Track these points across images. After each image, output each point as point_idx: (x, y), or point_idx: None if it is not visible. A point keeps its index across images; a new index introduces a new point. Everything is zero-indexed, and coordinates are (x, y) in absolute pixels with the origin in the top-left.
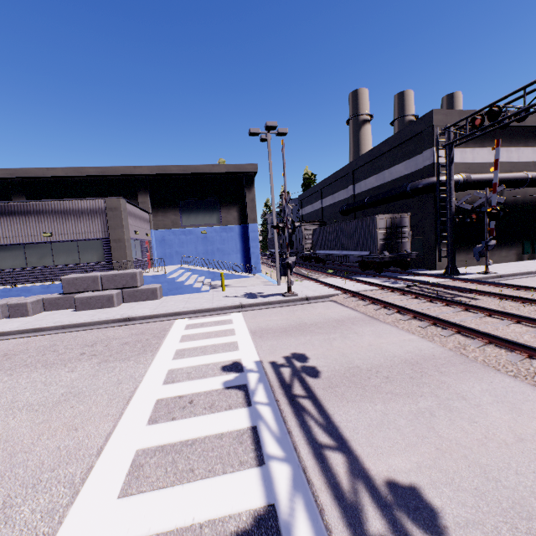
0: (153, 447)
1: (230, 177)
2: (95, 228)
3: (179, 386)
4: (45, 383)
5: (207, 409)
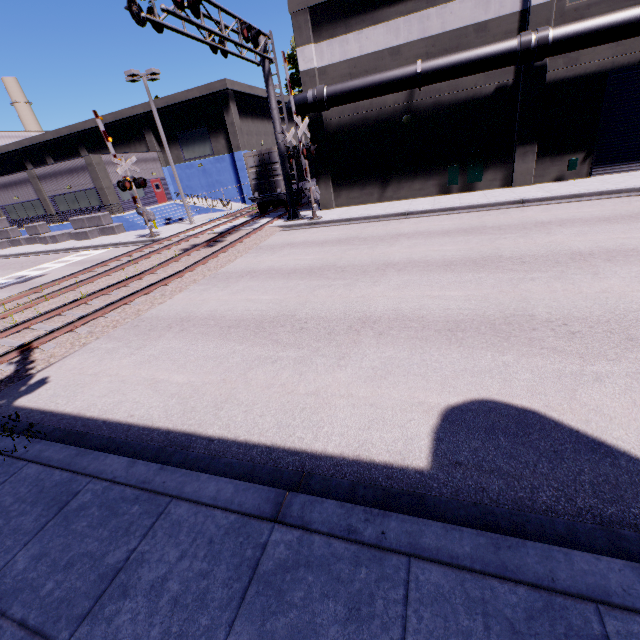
0: None
1: (210, 99)
2: (88, 180)
3: None
4: None
5: None
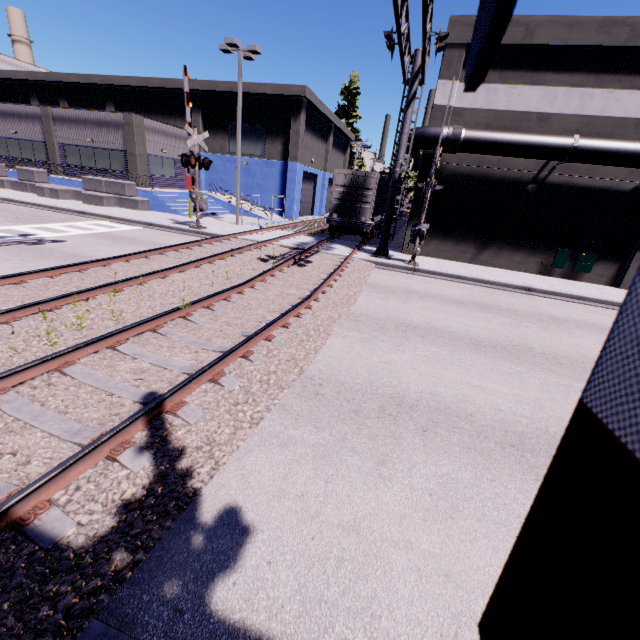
0: None
1: (280, 100)
2: (118, 140)
3: None
4: None
5: None
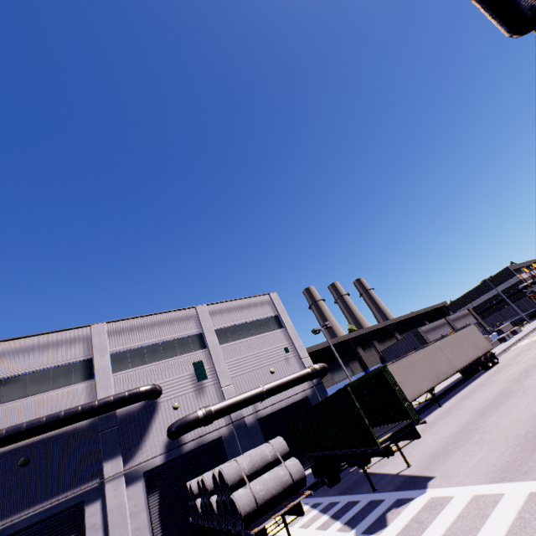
0: None
1: (439, 309)
2: (472, 319)
3: None
4: None
5: None
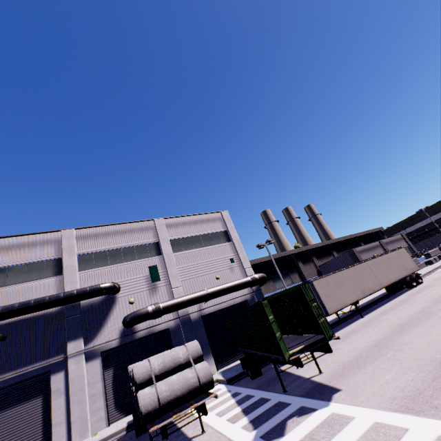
0: None
1: (375, 233)
2: (404, 243)
3: None
4: None
5: None
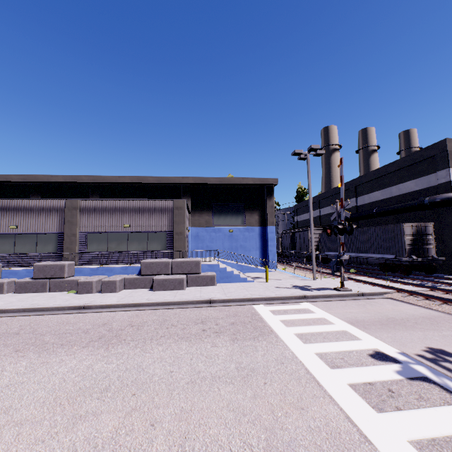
0: (423, 440)
1: (254, 187)
2: (162, 222)
3: (352, 372)
4: (204, 355)
5: (421, 400)
